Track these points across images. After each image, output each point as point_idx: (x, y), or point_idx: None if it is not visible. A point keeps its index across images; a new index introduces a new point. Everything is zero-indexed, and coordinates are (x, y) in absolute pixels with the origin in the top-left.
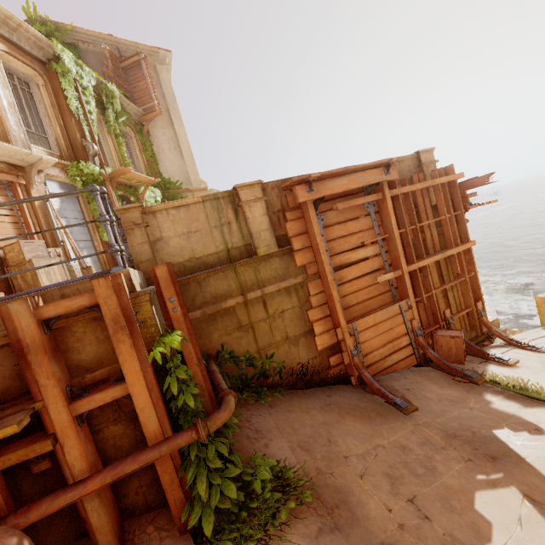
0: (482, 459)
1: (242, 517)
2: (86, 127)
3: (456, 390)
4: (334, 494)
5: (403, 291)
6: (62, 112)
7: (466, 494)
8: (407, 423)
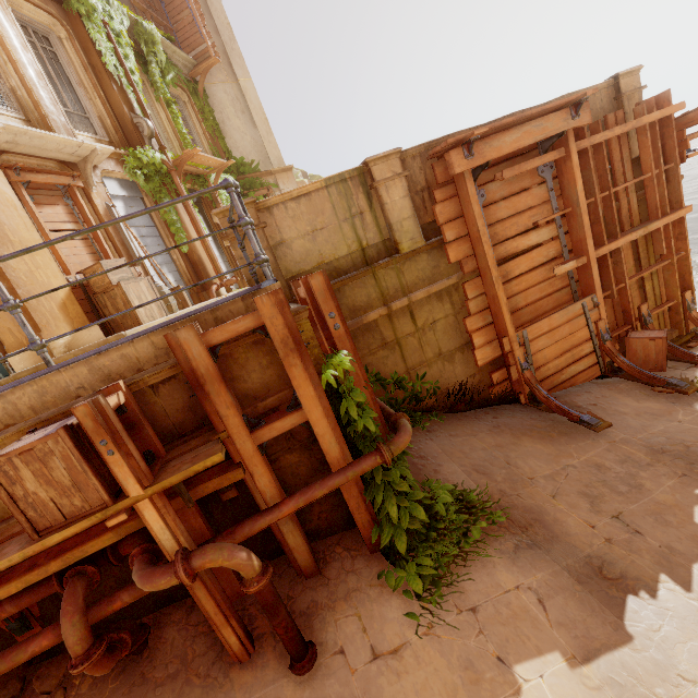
0: None
1: (432, 537)
2: (132, 95)
3: (657, 402)
4: (525, 514)
5: (587, 285)
6: (99, 77)
7: (682, 509)
8: (600, 441)
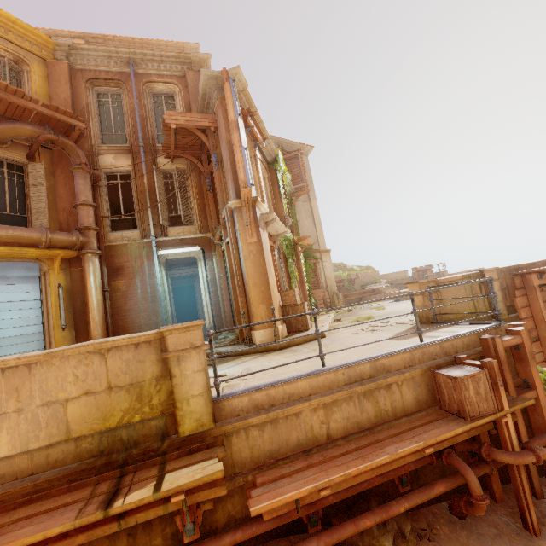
0: None
1: None
2: (286, 206)
3: None
4: None
5: None
6: (274, 196)
7: None
8: None
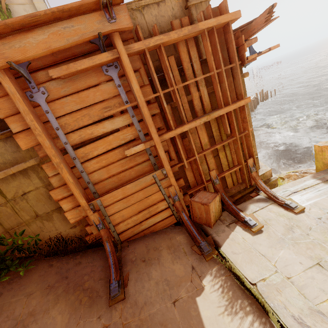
0: None
1: None
2: None
3: (184, 264)
4: None
5: (160, 160)
6: None
7: None
8: (100, 321)
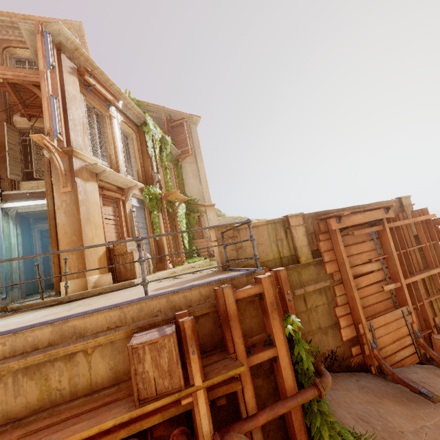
0: None
1: None
2: (155, 164)
3: None
4: None
5: (402, 299)
6: (143, 154)
7: None
8: (439, 410)
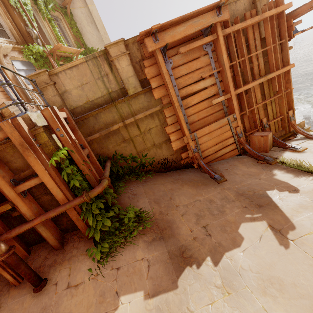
0: (253, 206)
1: (115, 233)
2: (25, 17)
3: (256, 168)
4: (165, 223)
5: (231, 109)
6: (7, 8)
7: (236, 224)
8: (217, 188)
